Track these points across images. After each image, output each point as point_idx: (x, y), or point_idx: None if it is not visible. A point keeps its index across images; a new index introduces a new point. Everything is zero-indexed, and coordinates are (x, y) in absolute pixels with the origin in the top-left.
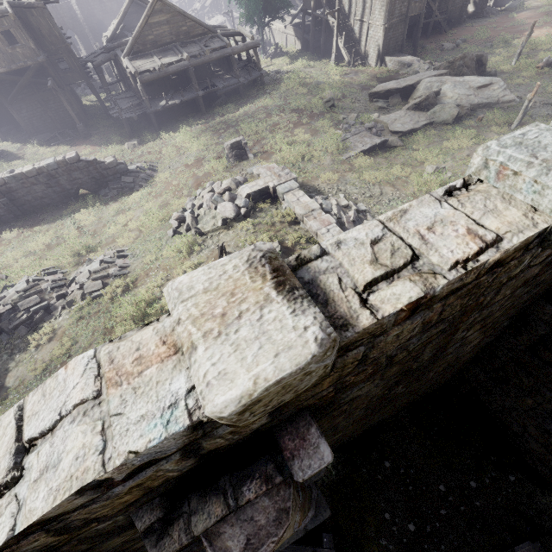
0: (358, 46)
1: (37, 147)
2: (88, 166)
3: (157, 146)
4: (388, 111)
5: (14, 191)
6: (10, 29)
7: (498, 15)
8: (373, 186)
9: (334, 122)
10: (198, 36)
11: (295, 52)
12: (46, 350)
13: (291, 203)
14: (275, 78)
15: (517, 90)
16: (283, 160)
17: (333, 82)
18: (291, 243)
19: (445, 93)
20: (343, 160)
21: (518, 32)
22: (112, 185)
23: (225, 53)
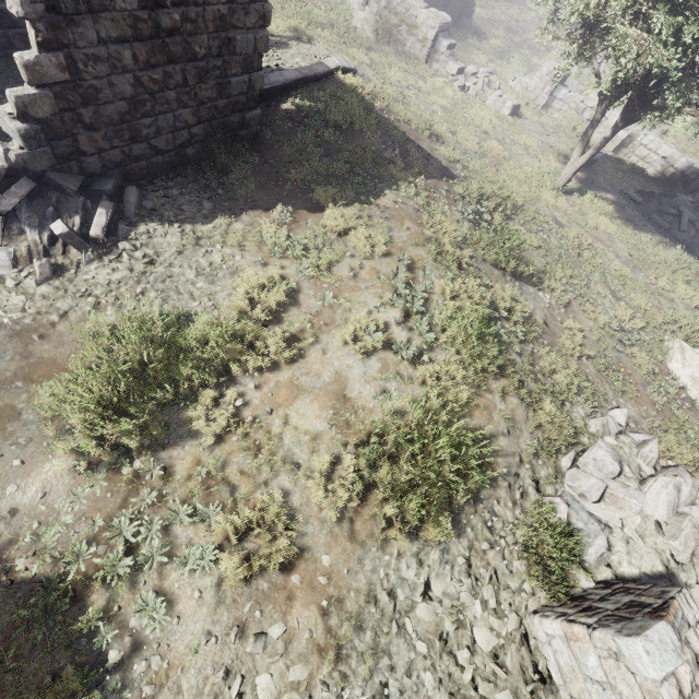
0: None
1: None
2: None
3: None
4: None
5: None
6: None
7: None
8: None
9: None
10: None
11: None
12: None
13: None
14: None
15: None
16: None
17: None
18: None
19: None
20: None
21: None
22: (467, 26)
23: None
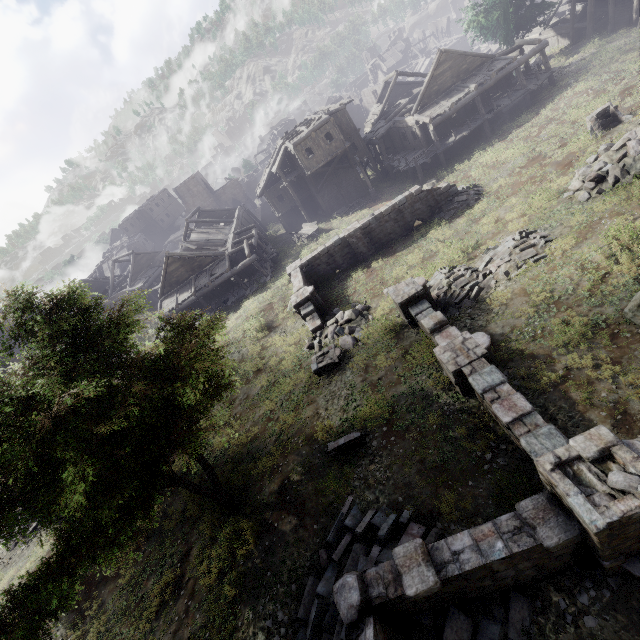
0: None
1: (340, 218)
2: (427, 195)
3: (457, 176)
4: None
5: (372, 231)
6: (330, 131)
7: None
8: None
9: None
10: (476, 68)
11: (565, 47)
12: (515, 305)
13: None
14: (565, 73)
15: None
16: None
17: None
18: None
19: None
20: None
21: None
22: (446, 208)
23: (511, 68)
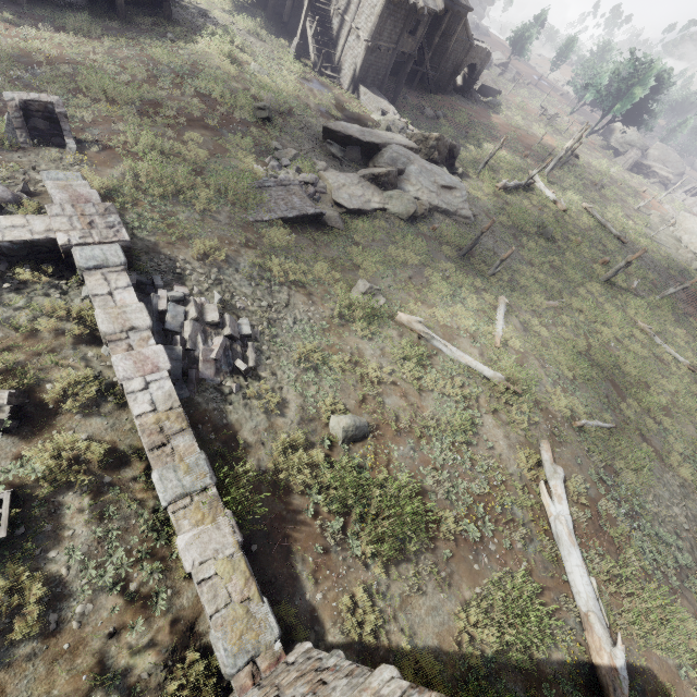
0: (332, 48)
1: None
2: None
3: None
4: (341, 165)
5: None
6: None
7: (479, 104)
8: (280, 287)
9: (260, 148)
10: None
11: None
12: None
13: (92, 297)
14: (194, 21)
15: (475, 205)
16: (138, 182)
17: (283, 81)
18: (54, 395)
19: (409, 176)
20: (249, 223)
21: (491, 135)
22: None
23: None
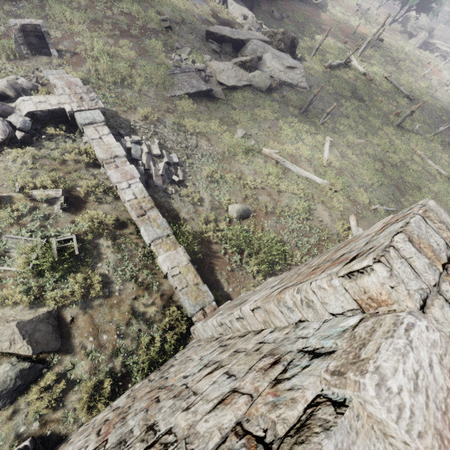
0: None
1: None
2: None
3: None
4: (220, 57)
5: None
6: None
7: (312, 6)
8: (191, 136)
9: (167, 48)
10: None
11: None
12: None
13: (91, 140)
14: None
15: (309, 80)
16: (98, 74)
17: None
18: (82, 192)
19: (265, 61)
20: (167, 98)
21: (320, 29)
22: None
23: None
